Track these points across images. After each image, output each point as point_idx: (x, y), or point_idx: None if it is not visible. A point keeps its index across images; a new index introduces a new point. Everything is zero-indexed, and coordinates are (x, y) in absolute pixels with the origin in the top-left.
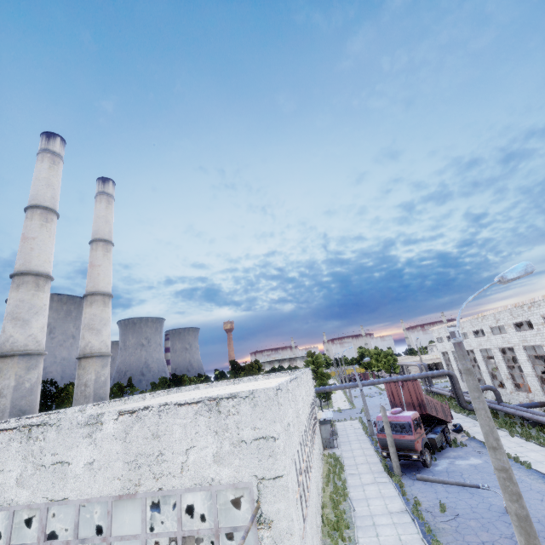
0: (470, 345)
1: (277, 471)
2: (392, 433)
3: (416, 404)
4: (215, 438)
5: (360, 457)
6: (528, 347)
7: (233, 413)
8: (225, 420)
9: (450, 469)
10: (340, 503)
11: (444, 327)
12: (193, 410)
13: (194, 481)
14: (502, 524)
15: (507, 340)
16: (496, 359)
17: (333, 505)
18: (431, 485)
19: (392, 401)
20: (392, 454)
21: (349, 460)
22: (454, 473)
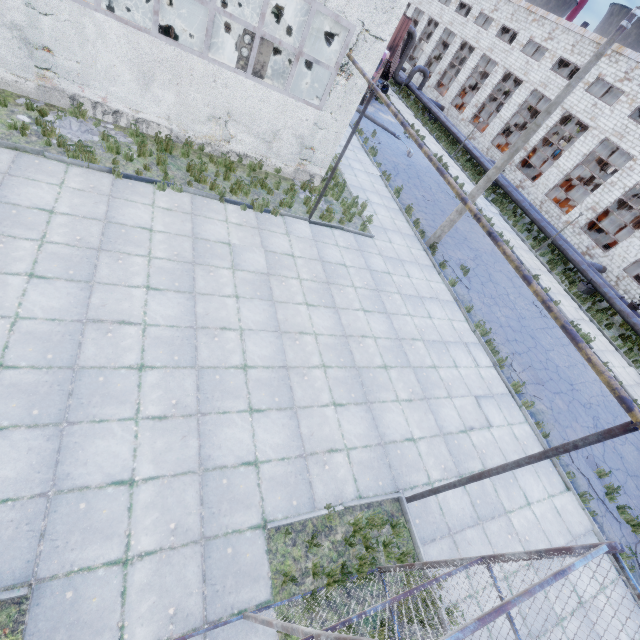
0: (442, 16)
1: (383, 33)
2: None
3: (389, 45)
4: None
5: None
6: (484, 58)
7: None
8: None
9: (376, 116)
10: None
11: None
12: None
13: None
14: (404, 159)
15: (480, 39)
16: (448, 50)
17: None
18: (363, 119)
19: None
20: None
21: None
22: (378, 119)
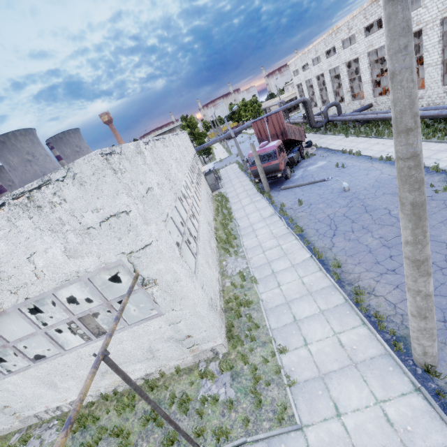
0: (321, 69)
1: (143, 241)
2: (262, 163)
3: (279, 133)
4: (55, 237)
5: (240, 189)
6: (371, 53)
7: (59, 203)
8: (53, 214)
9: (304, 175)
10: (228, 225)
11: (300, 57)
12: (2, 217)
13: (58, 280)
14: (341, 199)
15: (355, 51)
16: (341, 76)
17: (223, 228)
18: (291, 191)
19: (260, 138)
20: (263, 179)
21: (232, 193)
22: (307, 176)
